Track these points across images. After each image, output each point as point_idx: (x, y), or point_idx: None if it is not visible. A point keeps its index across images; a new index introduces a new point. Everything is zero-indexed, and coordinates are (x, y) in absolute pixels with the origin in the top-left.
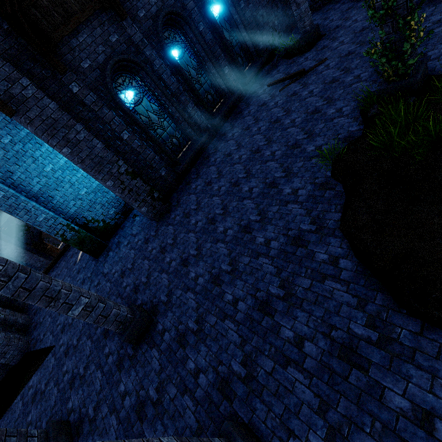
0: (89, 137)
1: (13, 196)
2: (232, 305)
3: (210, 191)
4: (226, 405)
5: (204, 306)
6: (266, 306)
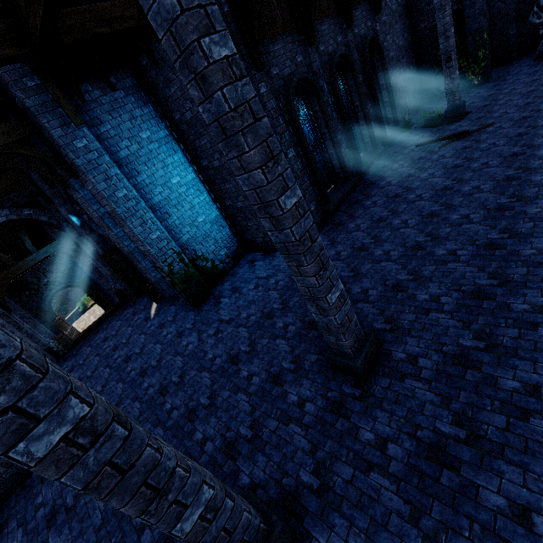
0: None
1: (134, 199)
2: (537, 313)
3: (389, 226)
4: None
5: (480, 322)
6: None
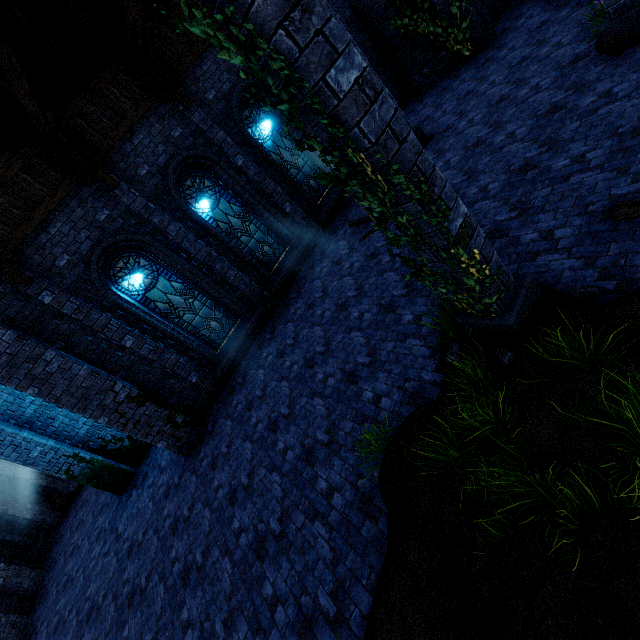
0: (66, 364)
1: None
2: None
3: (246, 425)
4: None
5: None
6: None
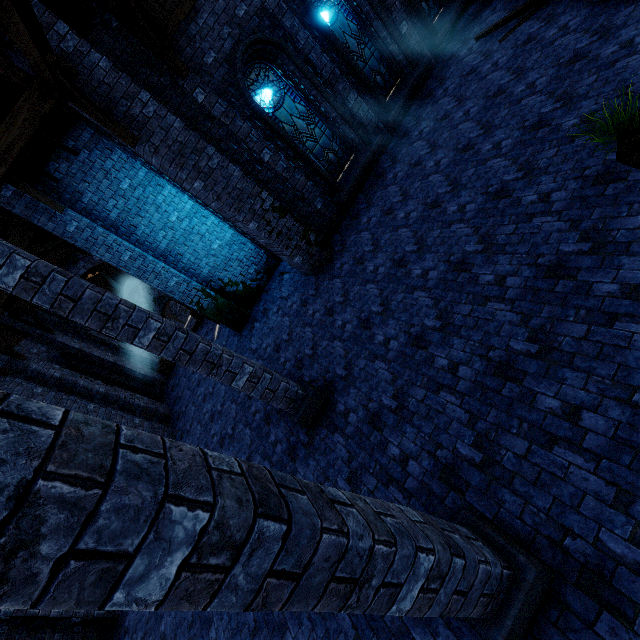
0: (223, 162)
1: (140, 256)
2: (449, 372)
3: (392, 222)
4: (454, 498)
5: (404, 377)
6: (508, 368)
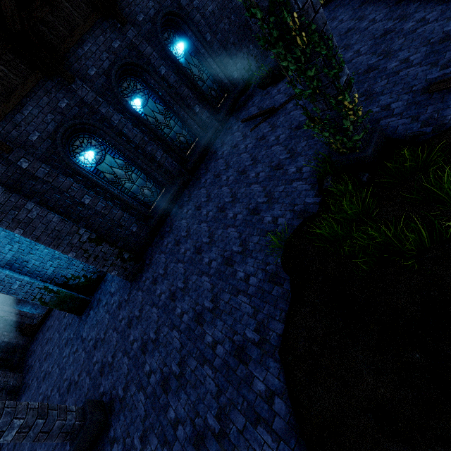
0: (42, 212)
1: None
2: (173, 427)
3: (177, 254)
4: None
5: (150, 419)
6: (201, 442)
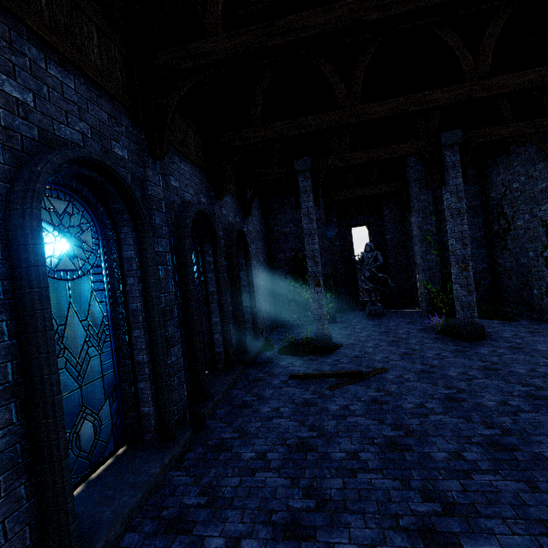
0: None
1: None
2: None
3: None
4: None
5: None
6: None
